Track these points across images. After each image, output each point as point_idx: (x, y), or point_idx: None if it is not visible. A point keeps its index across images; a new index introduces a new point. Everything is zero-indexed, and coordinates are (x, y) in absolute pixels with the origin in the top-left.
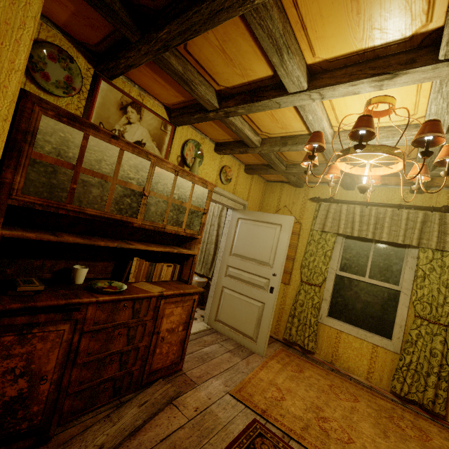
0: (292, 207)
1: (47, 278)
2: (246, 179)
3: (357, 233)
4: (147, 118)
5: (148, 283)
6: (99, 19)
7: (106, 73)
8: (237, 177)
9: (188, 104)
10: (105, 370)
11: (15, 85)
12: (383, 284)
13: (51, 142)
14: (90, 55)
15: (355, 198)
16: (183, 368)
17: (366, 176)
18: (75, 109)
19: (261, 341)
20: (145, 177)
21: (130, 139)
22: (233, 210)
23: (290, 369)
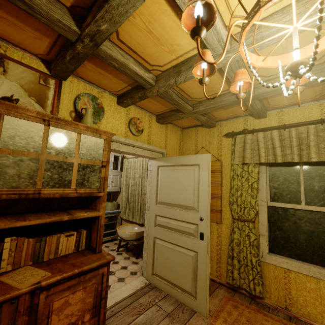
0: (209, 147)
1: None
2: (160, 128)
3: (281, 158)
4: (16, 71)
5: (32, 268)
6: None
7: None
8: (150, 128)
9: (59, 48)
10: None
11: None
12: (324, 209)
13: None
14: None
15: (269, 124)
16: None
17: (298, 48)
18: None
19: (201, 297)
20: None
21: None
22: (153, 160)
23: None
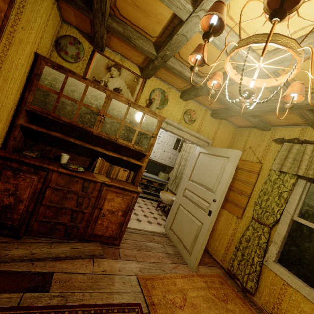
0: (257, 148)
1: (51, 157)
2: (213, 122)
3: None
4: (124, 74)
5: (105, 176)
6: (83, 14)
7: (98, 48)
8: (202, 120)
9: (148, 61)
10: (61, 217)
11: (29, 49)
12: None
13: (48, 80)
14: (91, 40)
15: None
16: (121, 245)
17: (253, 80)
18: (80, 69)
19: (193, 255)
20: (102, 103)
21: (112, 86)
22: (198, 146)
23: (213, 293)
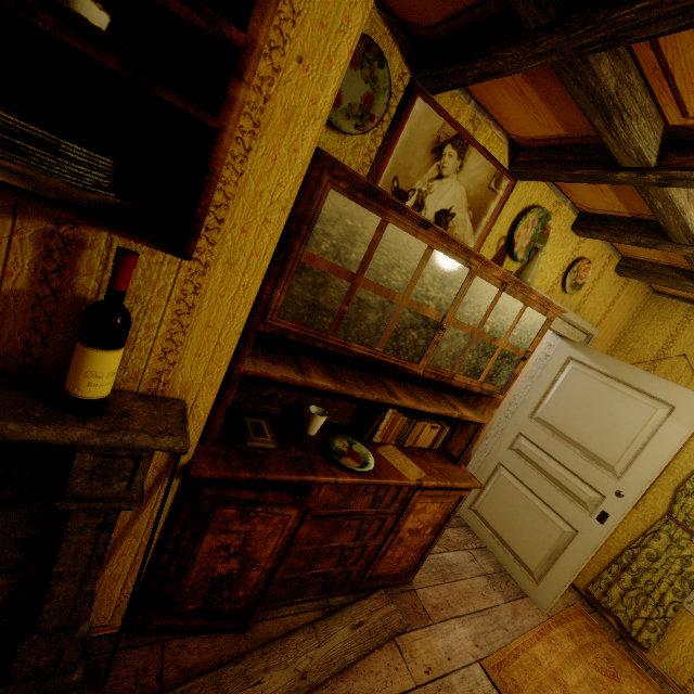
0: None
1: (274, 414)
2: (612, 284)
3: None
4: (472, 167)
5: (399, 451)
6: None
7: (430, 82)
8: (595, 281)
9: (566, 143)
10: (320, 562)
11: (309, 146)
12: None
13: (331, 236)
14: (411, 46)
15: None
16: (413, 580)
17: None
18: (364, 154)
19: (548, 587)
20: (452, 296)
21: (433, 206)
22: (564, 340)
23: (593, 662)
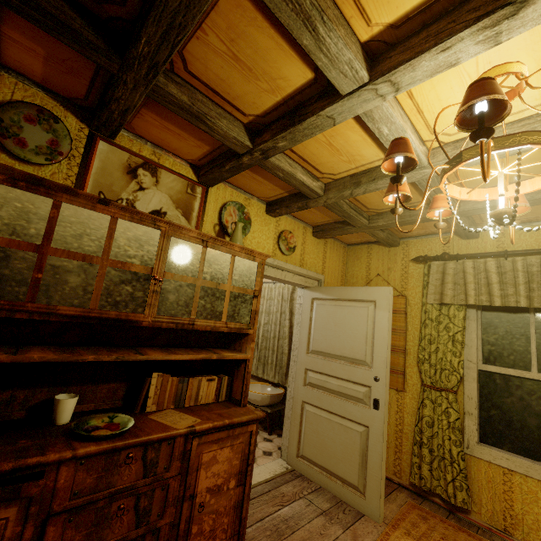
0: (389, 274)
1: (18, 419)
2: (317, 245)
3: (499, 300)
4: (167, 181)
5: (176, 411)
6: (76, 59)
7: (103, 130)
8: (303, 244)
9: (217, 155)
10: None
11: None
12: None
13: (1, 217)
14: (83, 112)
15: (482, 248)
16: None
17: (503, 195)
18: (64, 178)
19: (372, 493)
20: (153, 252)
21: (144, 209)
22: (305, 289)
23: None
